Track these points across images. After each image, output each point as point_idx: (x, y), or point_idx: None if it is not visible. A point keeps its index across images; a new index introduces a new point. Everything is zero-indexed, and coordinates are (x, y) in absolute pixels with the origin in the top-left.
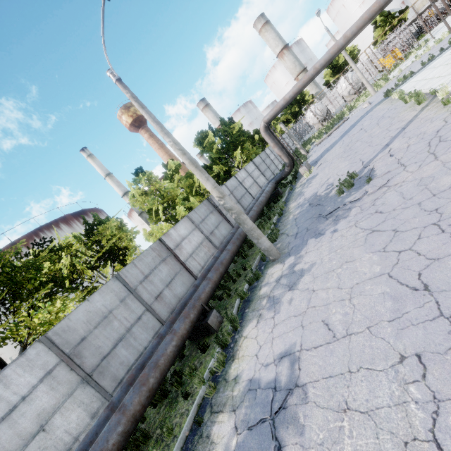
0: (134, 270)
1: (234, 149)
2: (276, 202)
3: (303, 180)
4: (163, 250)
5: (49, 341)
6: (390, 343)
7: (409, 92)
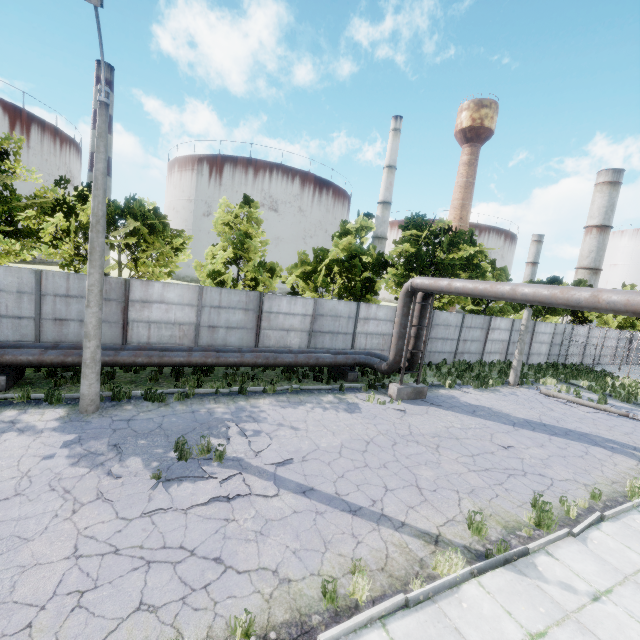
0: (61, 281)
1: (441, 274)
2: (317, 380)
3: (360, 398)
4: (118, 291)
5: None
6: None
7: (545, 501)
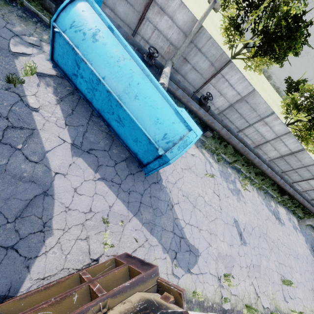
0: None
1: None
2: None
3: None
4: None
5: (301, 150)
6: (290, 246)
7: None
